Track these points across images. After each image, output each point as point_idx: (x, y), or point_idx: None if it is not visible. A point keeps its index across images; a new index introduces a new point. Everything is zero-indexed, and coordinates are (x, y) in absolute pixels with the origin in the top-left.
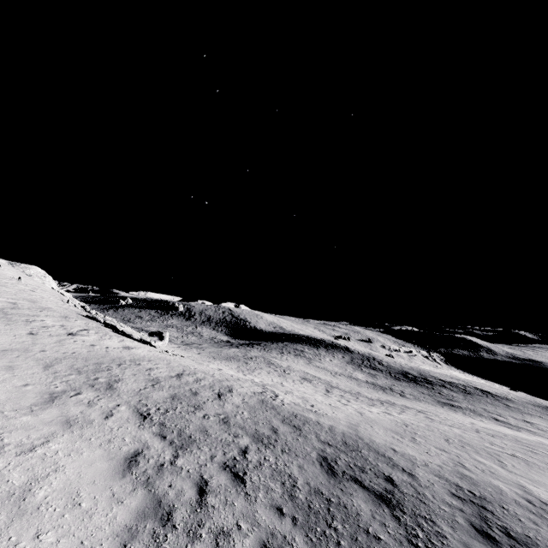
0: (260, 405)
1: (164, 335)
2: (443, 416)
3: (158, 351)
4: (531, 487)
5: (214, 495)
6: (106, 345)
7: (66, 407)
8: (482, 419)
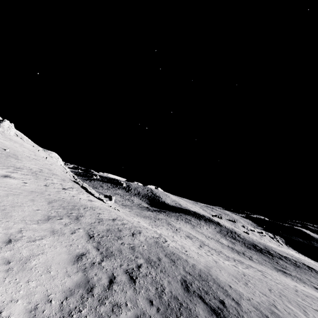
0: (155, 244)
1: (112, 198)
2: (275, 277)
3: (106, 205)
4: None
5: (117, 285)
6: (80, 197)
7: (54, 224)
8: (305, 285)
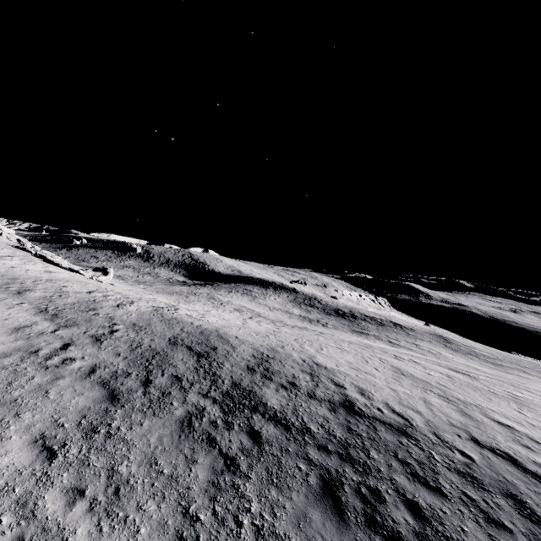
0: (151, 312)
1: (109, 270)
2: (338, 336)
3: (85, 278)
4: (319, 357)
5: (75, 346)
6: (27, 268)
7: None
8: (377, 341)
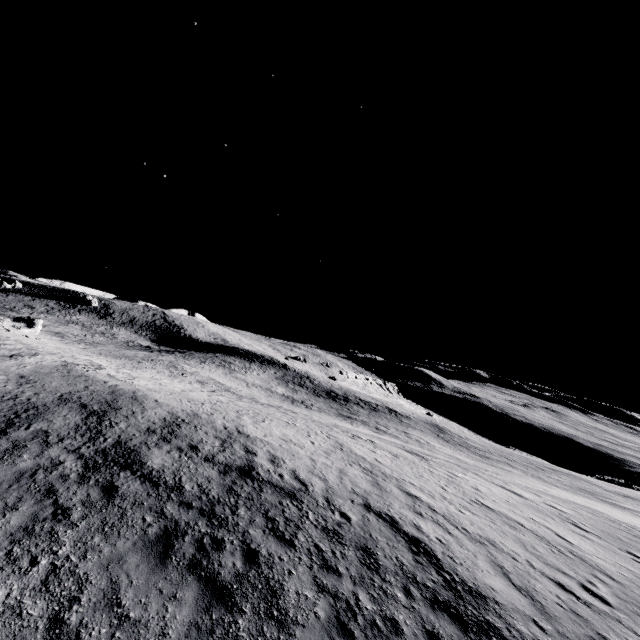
0: (56, 366)
1: (36, 322)
2: (312, 417)
3: None
4: (250, 427)
5: None
6: None
7: None
8: (362, 426)
